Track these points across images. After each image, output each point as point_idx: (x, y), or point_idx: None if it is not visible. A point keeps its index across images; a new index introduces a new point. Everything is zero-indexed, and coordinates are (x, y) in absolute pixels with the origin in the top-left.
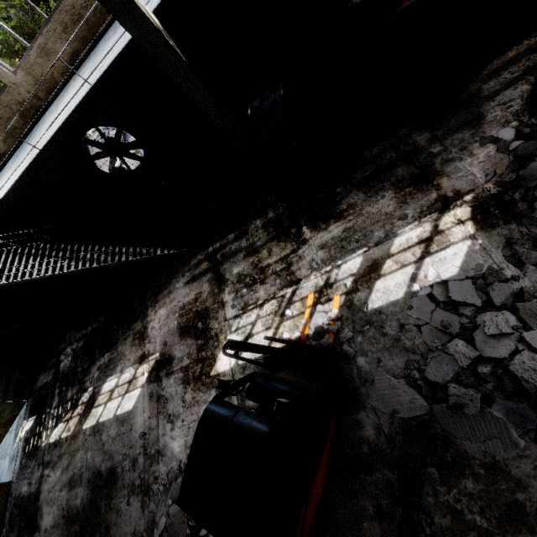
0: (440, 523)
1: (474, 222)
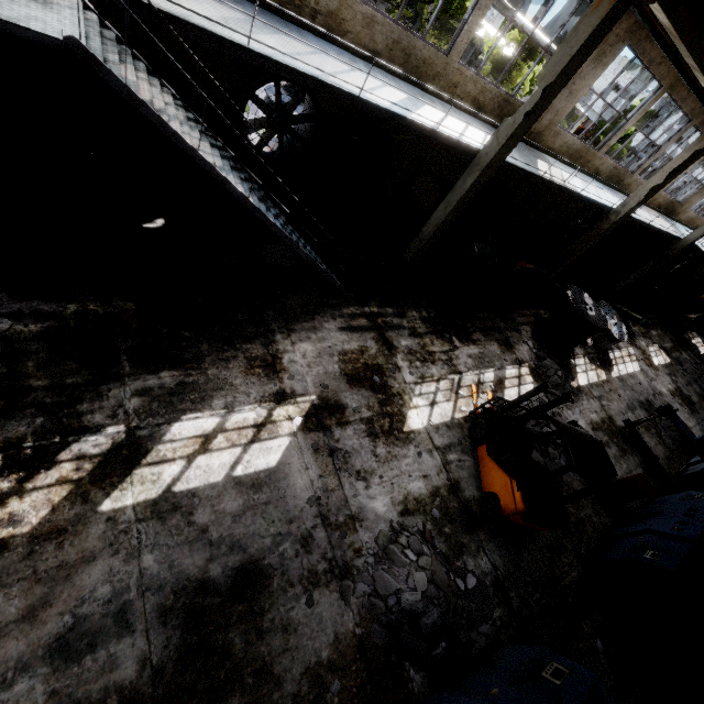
0: None
1: (532, 377)
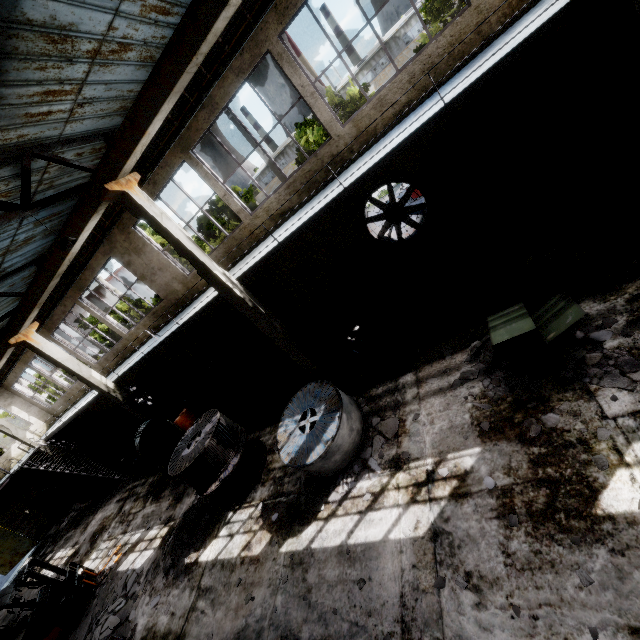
0: None
1: (161, 540)
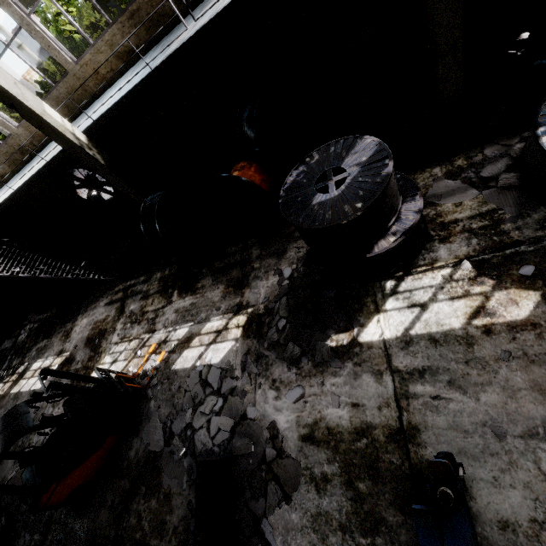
0: (131, 522)
1: (243, 330)
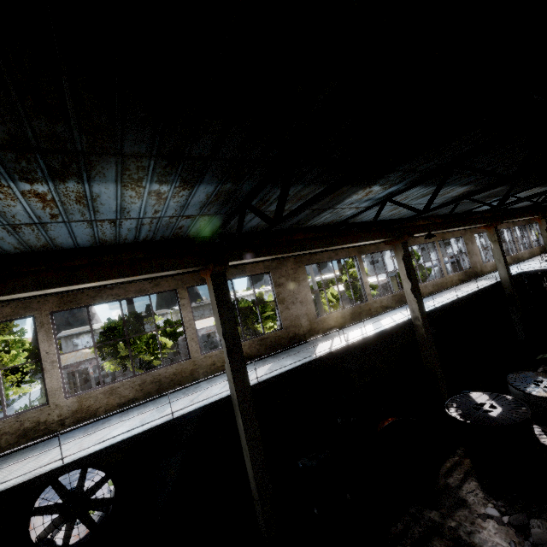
0: None
1: None
